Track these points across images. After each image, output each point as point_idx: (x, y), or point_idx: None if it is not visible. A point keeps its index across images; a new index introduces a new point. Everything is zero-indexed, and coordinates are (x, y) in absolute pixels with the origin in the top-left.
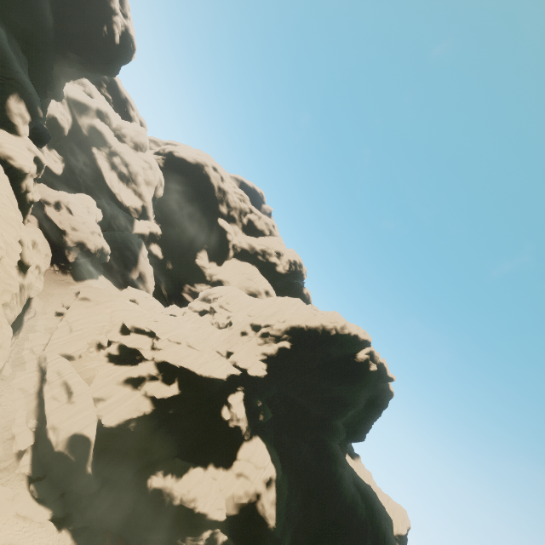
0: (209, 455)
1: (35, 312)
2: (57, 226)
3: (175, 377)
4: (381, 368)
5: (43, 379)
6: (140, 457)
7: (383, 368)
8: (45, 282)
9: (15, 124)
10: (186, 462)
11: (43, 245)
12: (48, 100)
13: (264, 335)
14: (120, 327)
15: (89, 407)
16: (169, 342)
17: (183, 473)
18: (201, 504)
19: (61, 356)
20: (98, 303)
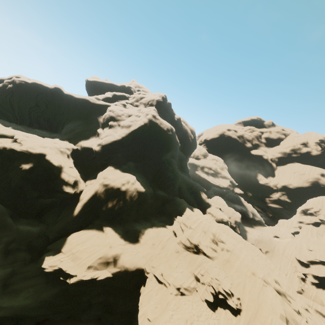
0: None
1: None
2: None
3: None
4: None
5: None
6: None
7: None
8: None
9: (207, 202)
10: None
11: None
12: None
13: None
14: (297, 262)
15: None
16: None
17: None
18: None
19: None
20: (272, 251)
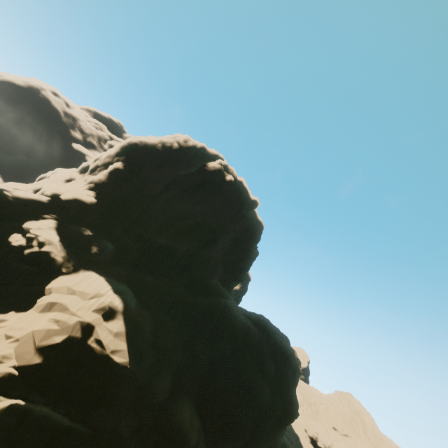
0: None
1: None
2: None
3: None
4: (242, 188)
5: None
6: None
7: (243, 188)
8: None
9: None
10: None
11: None
12: None
13: (93, 171)
14: None
15: None
16: None
17: None
18: None
19: None
20: None
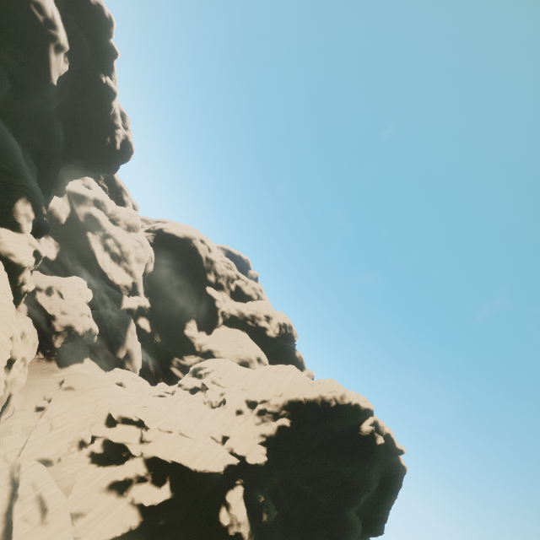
0: None
1: (13, 410)
2: (46, 312)
3: (167, 476)
4: (389, 439)
5: (14, 494)
6: None
7: (390, 439)
8: (28, 373)
9: (20, 223)
10: None
11: (31, 335)
12: (51, 196)
13: (261, 412)
14: (105, 418)
15: (66, 527)
16: (160, 432)
17: None
18: None
19: (38, 461)
20: (83, 392)
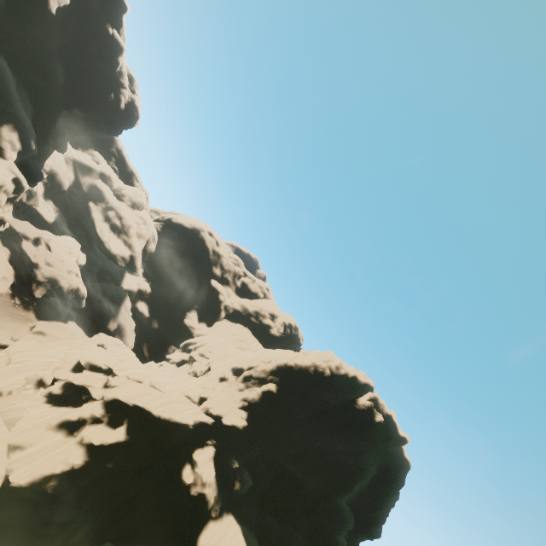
0: (157, 540)
1: None
2: (30, 260)
3: (125, 418)
4: (390, 422)
5: None
6: (52, 538)
7: (392, 422)
8: None
9: (3, 148)
10: None
11: (2, 265)
12: (51, 150)
13: (246, 378)
14: (74, 365)
15: None
16: (128, 379)
17: None
18: None
19: None
20: (55, 339)
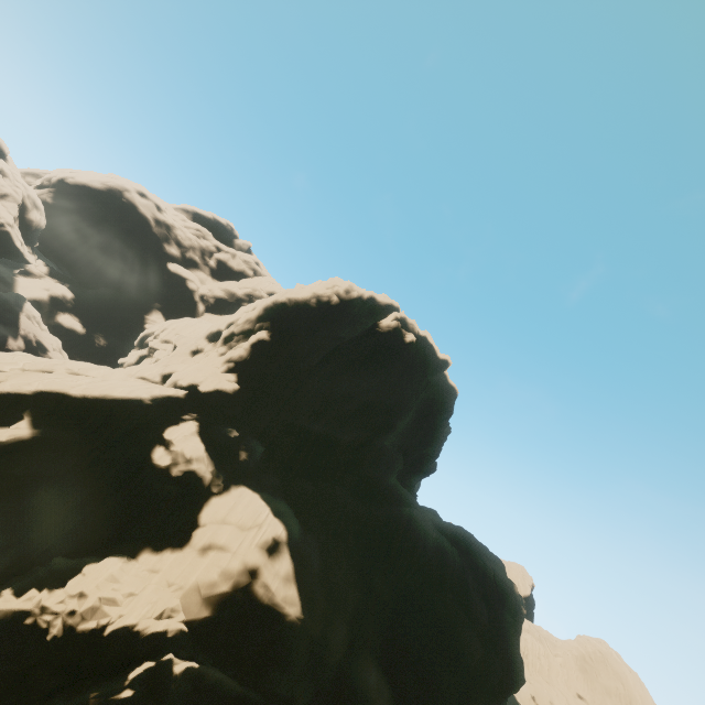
0: (141, 537)
1: None
2: None
3: (24, 411)
4: (426, 345)
5: None
6: None
7: (428, 345)
8: None
9: None
10: (78, 559)
11: None
12: None
13: (228, 340)
14: None
15: None
16: (23, 372)
17: (70, 578)
18: (114, 619)
19: None
20: None
